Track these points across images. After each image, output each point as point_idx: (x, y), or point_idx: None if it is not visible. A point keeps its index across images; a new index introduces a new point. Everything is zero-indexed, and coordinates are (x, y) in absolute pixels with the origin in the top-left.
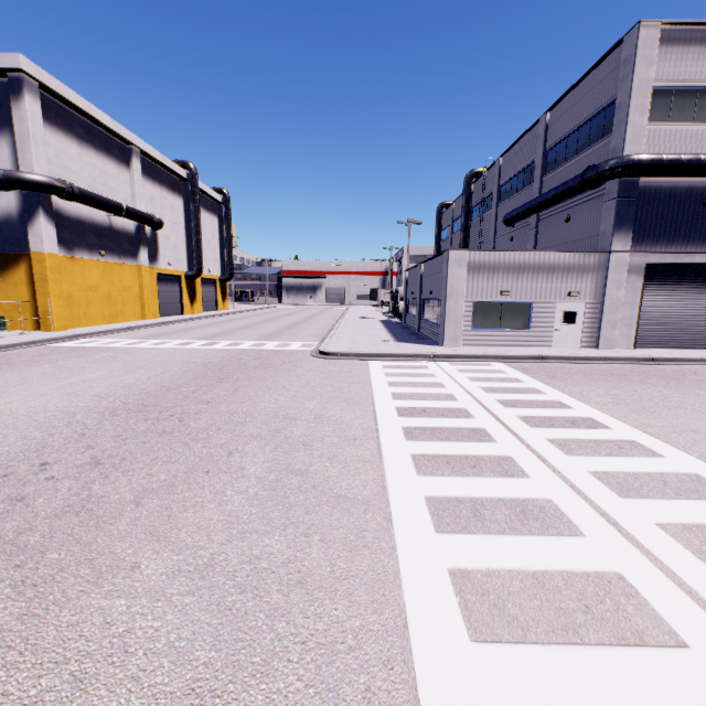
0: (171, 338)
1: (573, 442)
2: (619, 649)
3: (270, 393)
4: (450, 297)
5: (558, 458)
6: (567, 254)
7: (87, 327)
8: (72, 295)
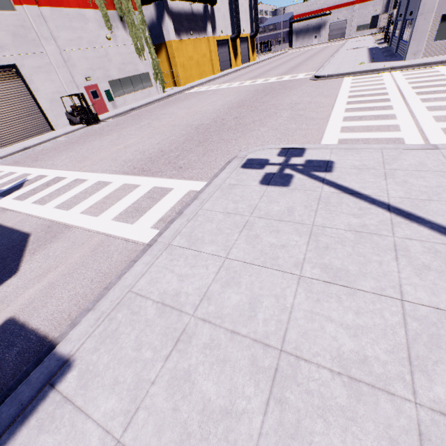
0: (233, 82)
1: (433, 99)
2: (379, 133)
3: (288, 97)
4: (420, 16)
5: (416, 104)
6: None
7: (192, 82)
8: (184, 64)
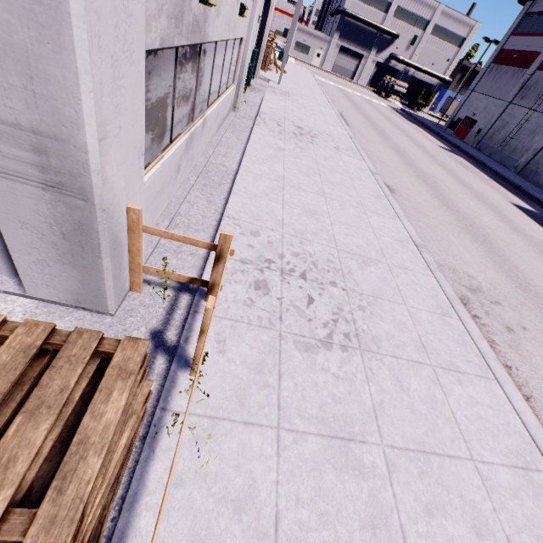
0: None
1: None
2: None
3: None
4: None
5: None
6: (323, 34)
7: None
8: None
